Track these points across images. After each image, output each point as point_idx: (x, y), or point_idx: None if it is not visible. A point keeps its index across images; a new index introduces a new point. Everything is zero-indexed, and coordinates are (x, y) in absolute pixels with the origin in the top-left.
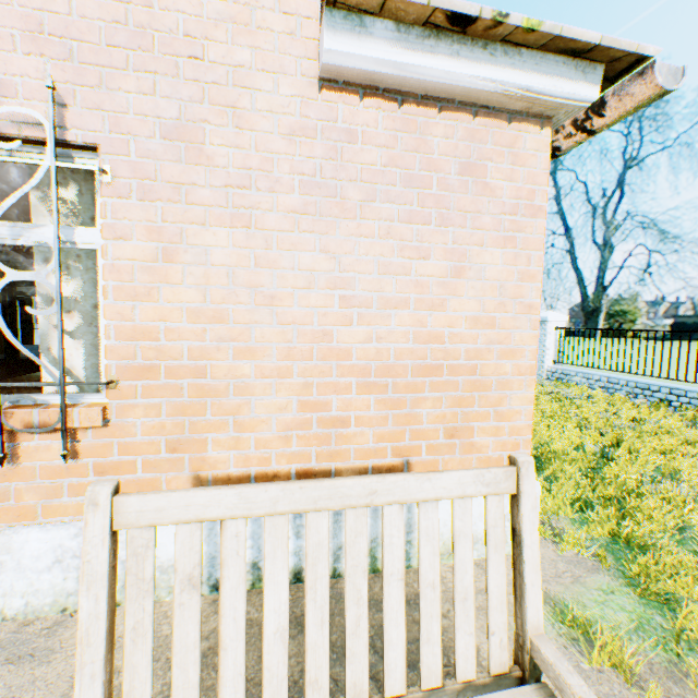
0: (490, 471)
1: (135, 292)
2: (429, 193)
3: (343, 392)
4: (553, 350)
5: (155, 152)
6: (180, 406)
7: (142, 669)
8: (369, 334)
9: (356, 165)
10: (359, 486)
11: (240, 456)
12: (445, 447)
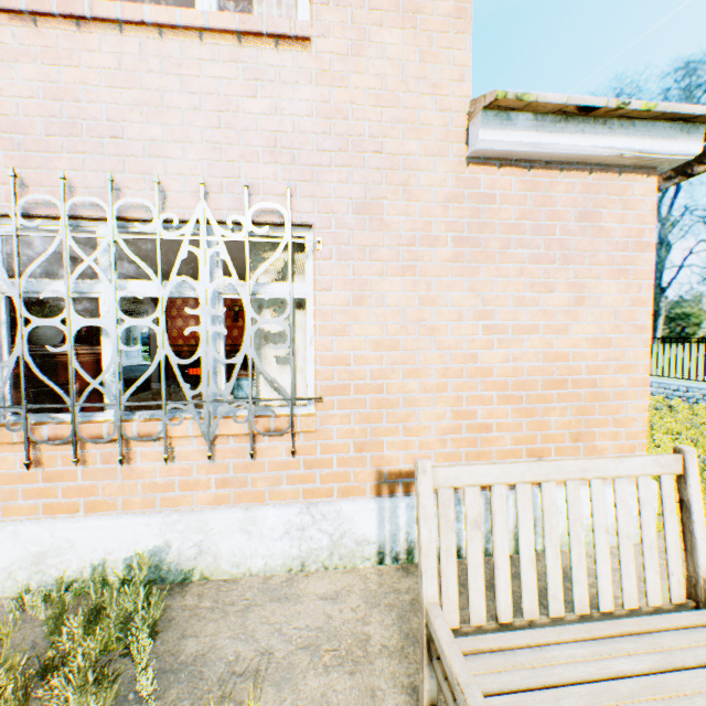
0: (662, 457)
1: (335, 329)
2: (553, 239)
3: (486, 403)
4: None
5: (349, 224)
6: (365, 415)
7: (451, 577)
8: (506, 355)
9: (494, 221)
10: (574, 465)
11: (408, 455)
12: (570, 449)
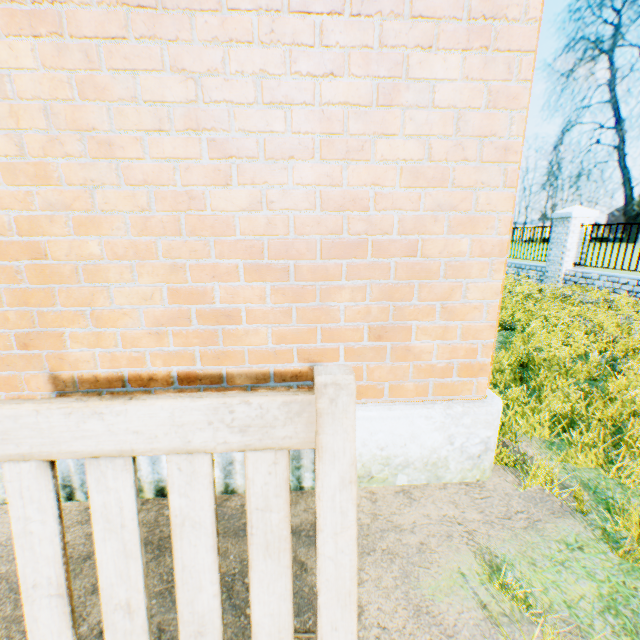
0: (249, 403)
1: None
2: None
3: (224, 278)
4: (575, 251)
5: None
6: (21, 294)
7: None
8: (254, 197)
9: None
10: None
11: (105, 355)
12: (370, 352)
